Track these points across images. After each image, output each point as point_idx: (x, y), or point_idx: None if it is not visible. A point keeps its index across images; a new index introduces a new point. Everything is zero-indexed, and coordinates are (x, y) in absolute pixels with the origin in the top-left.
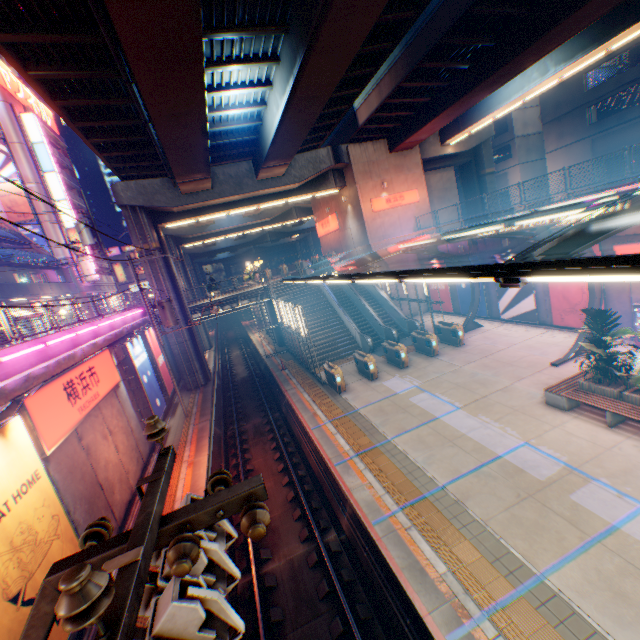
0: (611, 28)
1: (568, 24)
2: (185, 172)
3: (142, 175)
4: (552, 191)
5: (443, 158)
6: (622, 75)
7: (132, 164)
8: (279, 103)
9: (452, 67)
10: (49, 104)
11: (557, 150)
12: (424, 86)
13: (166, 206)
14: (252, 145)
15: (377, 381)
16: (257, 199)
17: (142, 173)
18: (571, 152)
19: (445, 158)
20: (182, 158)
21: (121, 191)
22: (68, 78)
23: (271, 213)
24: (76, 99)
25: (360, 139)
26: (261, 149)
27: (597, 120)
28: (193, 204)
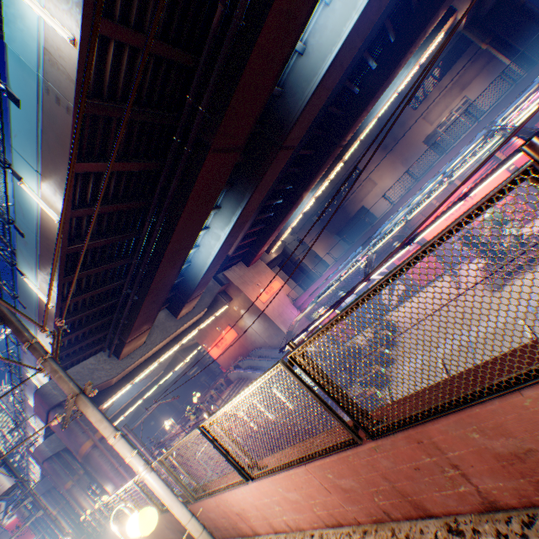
0: (326, 171)
1: (324, 167)
2: (141, 323)
3: (76, 359)
4: (325, 258)
5: (271, 261)
6: (317, 200)
7: (77, 345)
8: (220, 234)
9: (277, 202)
10: (59, 281)
11: (312, 240)
12: (264, 217)
13: (108, 378)
14: (172, 290)
15: (394, 378)
16: (179, 336)
17: (77, 356)
18: (320, 237)
19: (272, 261)
20: (151, 303)
21: (52, 389)
22: (97, 245)
23: (163, 364)
24: (82, 271)
25: (225, 268)
26: (187, 285)
27: (319, 220)
28: (133, 363)
